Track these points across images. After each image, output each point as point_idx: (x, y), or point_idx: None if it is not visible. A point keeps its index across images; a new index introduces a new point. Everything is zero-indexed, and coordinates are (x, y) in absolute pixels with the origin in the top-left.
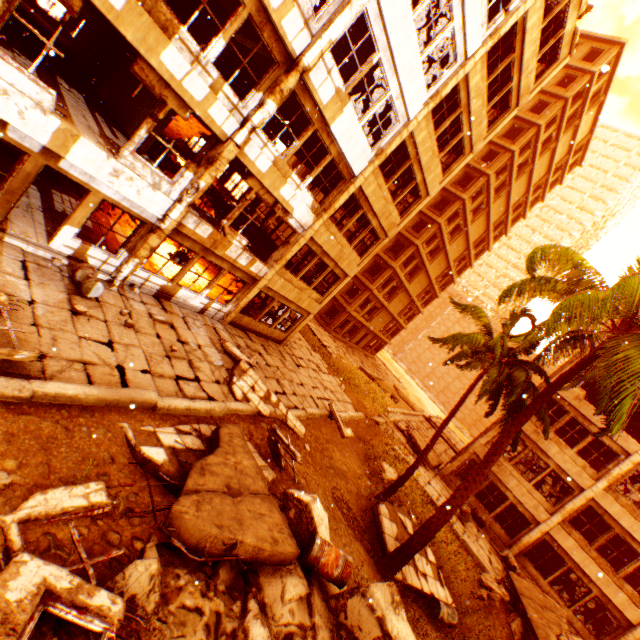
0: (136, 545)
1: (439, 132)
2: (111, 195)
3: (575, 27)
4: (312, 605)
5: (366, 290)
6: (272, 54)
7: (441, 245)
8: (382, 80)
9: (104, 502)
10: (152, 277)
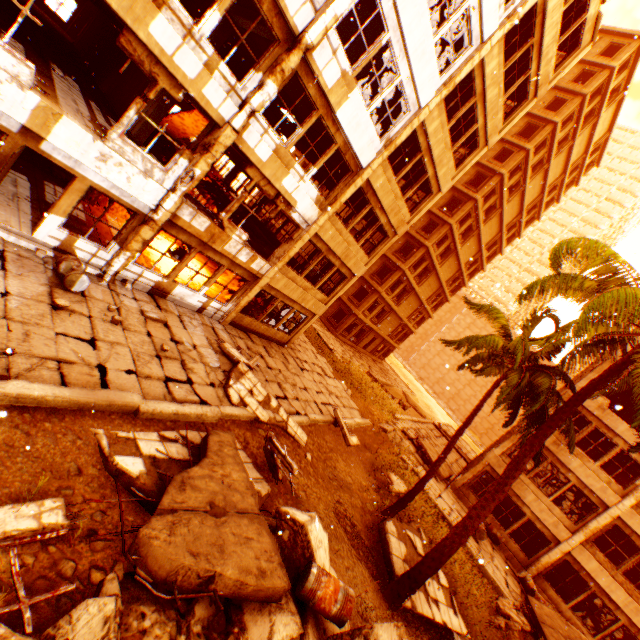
0: (94, 577)
1: (452, 123)
2: (99, 182)
3: (598, 11)
4: None
5: (374, 293)
6: (272, 30)
7: (452, 247)
8: (392, 66)
9: (59, 523)
10: (146, 272)
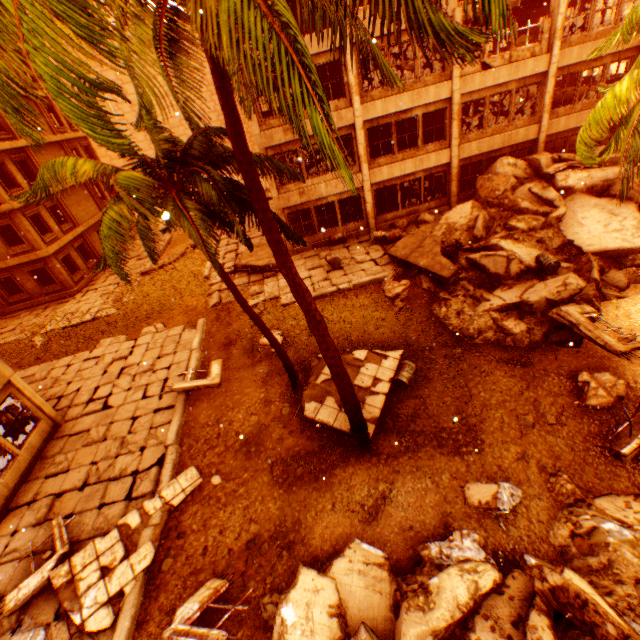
0: None
1: None
2: None
3: None
4: None
5: (12, 217)
6: None
7: None
8: None
9: None
10: None
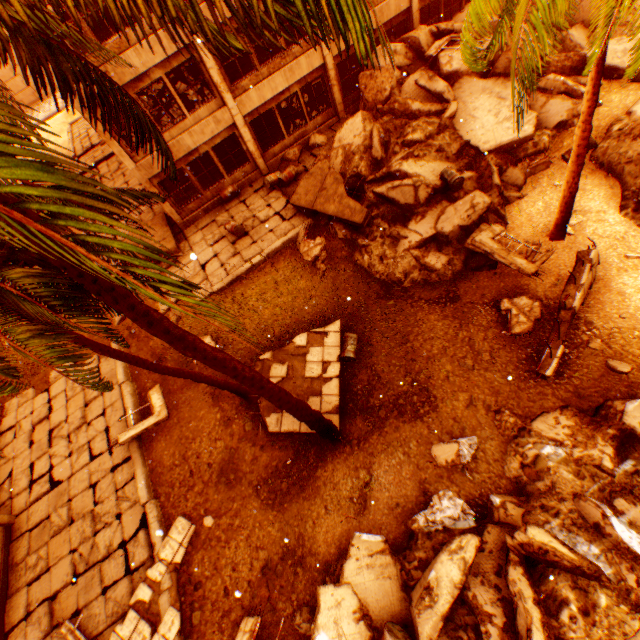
0: None
1: None
2: None
3: None
4: None
5: None
6: None
7: None
8: None
9: None
10: None
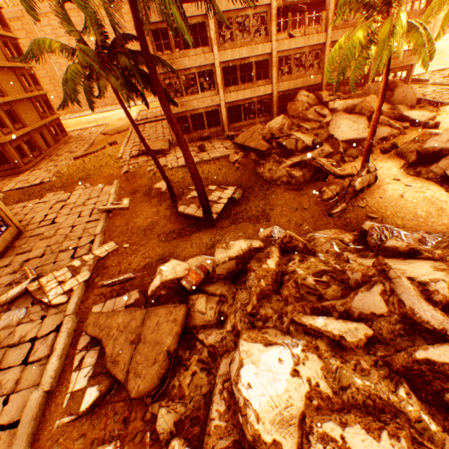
0: (148, 417)
1: None
2: None
3: None
4: (212, 293)
5: None
6: None
7: None
8: None
9: (113, 448)
10: None
